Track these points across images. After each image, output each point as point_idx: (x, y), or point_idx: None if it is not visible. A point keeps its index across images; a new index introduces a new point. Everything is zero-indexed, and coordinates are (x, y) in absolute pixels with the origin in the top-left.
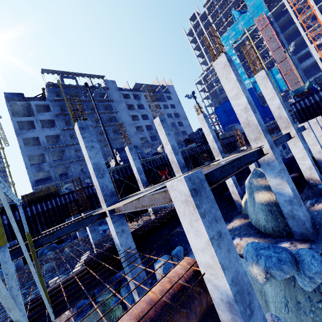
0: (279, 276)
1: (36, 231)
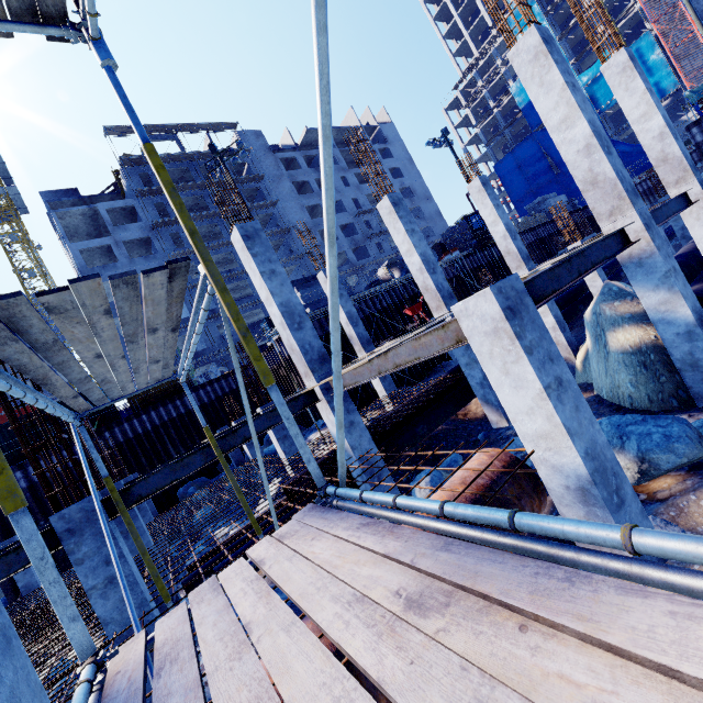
0: (667, 463)
1: (167, 457)
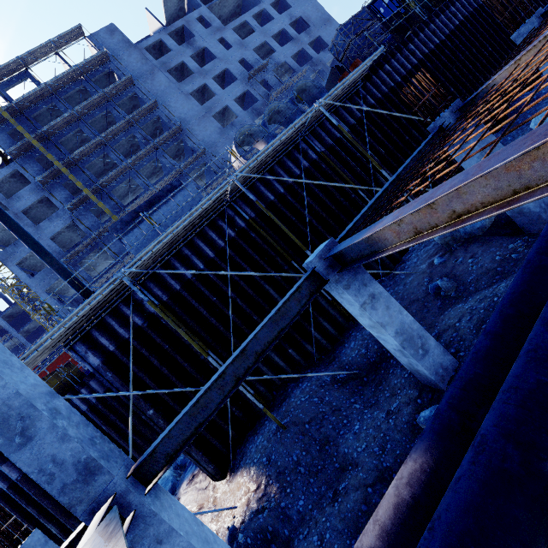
0: None
1: None
